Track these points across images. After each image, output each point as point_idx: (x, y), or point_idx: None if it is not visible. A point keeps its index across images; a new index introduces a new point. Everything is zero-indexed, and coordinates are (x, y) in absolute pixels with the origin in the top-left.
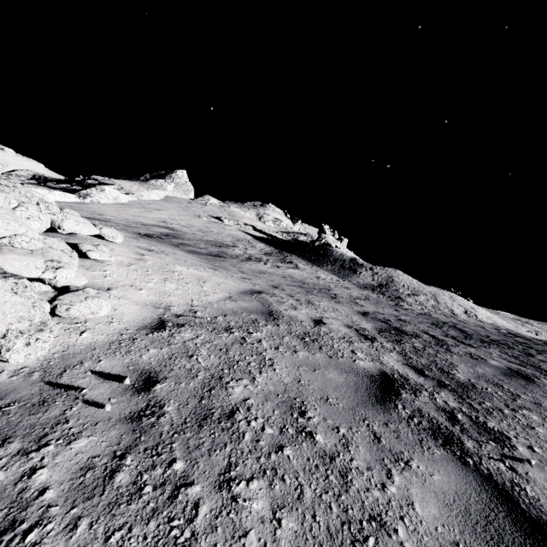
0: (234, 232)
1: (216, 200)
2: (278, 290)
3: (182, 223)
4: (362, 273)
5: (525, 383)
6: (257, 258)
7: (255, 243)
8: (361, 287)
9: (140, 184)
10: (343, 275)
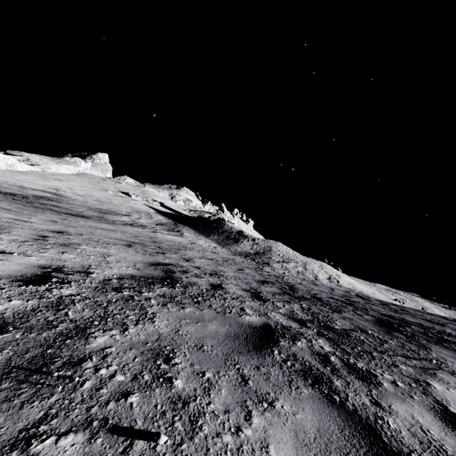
0: (137, 206)
1: (133, 180)
2: (46, 232)
3: (79, 193)
4: (243, 243)
5: (246, 349)
6: (141, 225)
7: (155, 215)
8: (235, 254)
9: (52, 158)
10: (224, 244)
